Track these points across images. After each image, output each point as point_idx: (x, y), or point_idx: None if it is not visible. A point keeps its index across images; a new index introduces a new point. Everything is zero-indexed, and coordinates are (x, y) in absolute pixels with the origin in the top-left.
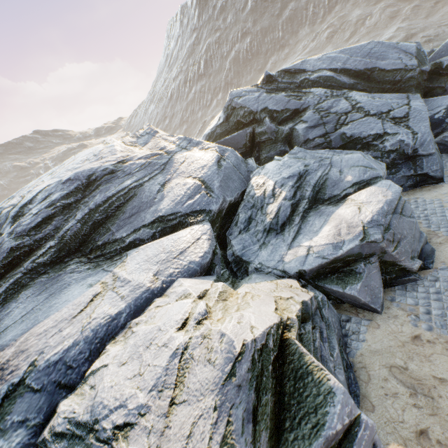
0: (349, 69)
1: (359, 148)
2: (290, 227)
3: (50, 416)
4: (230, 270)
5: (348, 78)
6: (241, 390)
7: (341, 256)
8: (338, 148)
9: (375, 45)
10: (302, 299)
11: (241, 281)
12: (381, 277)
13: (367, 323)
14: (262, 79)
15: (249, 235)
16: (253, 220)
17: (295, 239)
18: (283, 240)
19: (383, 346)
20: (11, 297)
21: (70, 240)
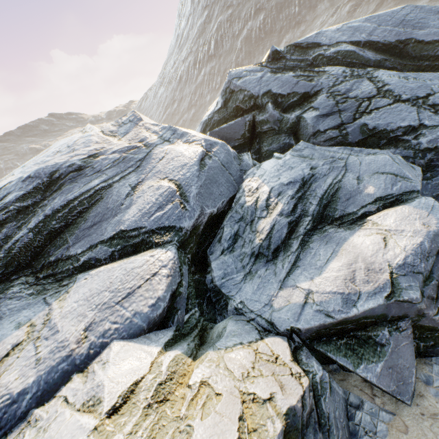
0: (376, 42)
1: (384, 144)
2: (285, 254)
3: None
4: (207, 301)
5: (373, 52)
6: None
7: (354, 317)
8: (356, 143)
9: (411, 10)
10: (288, 405)
11: (214, 325)
12: (414, 352)
13: (387, 417)
14: (268, 56)
15: (233, 258)
16: (240, 238)
17: (290, 273)
18: (275, 273)
19: None
20: None
21: (19, 253)
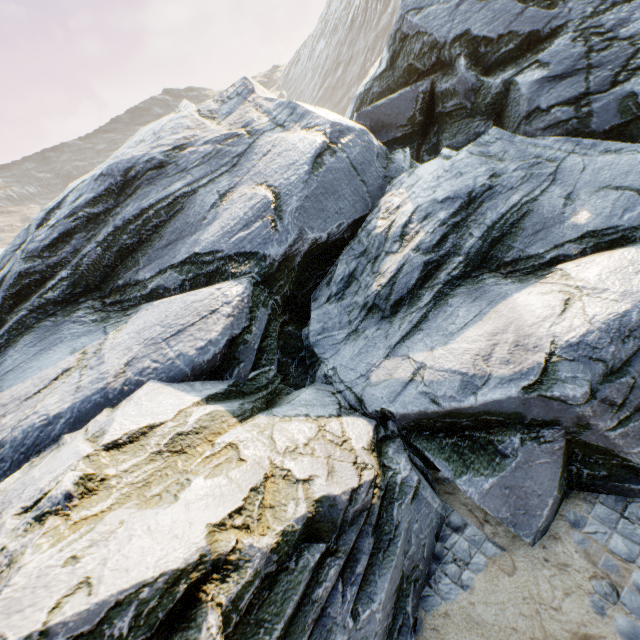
0: None
1: None
2: (409, 310)
3: None
4: (298, 363)
5: None
6: None
7: (470, 409)
8: (605, 134)
9: None
10: (325, 493)
11: (293, 392)
12: (557, 476)
13: (492, 551)
14: None
15: (339, 309)
16: (355, 281)
17: (406, 338)
18: (386, 335)
19: (500, 622)
20: (14, 340)
21: (87, 272)
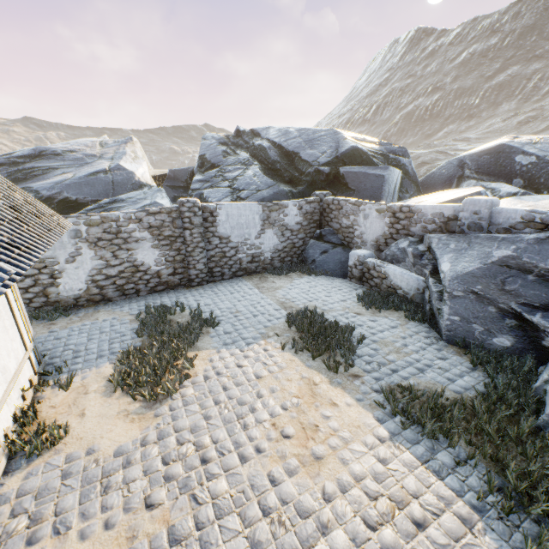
0: (283, 147)
1: None
2: None
3: None
4: None
5: (277, 154)
6: None
7: None
8: None
9: (330, 133)
10: None
11: None
12: None
13: None
14: (235, 131)
15: None
16: None
17: None
18: None
19: None
20: None
21: None
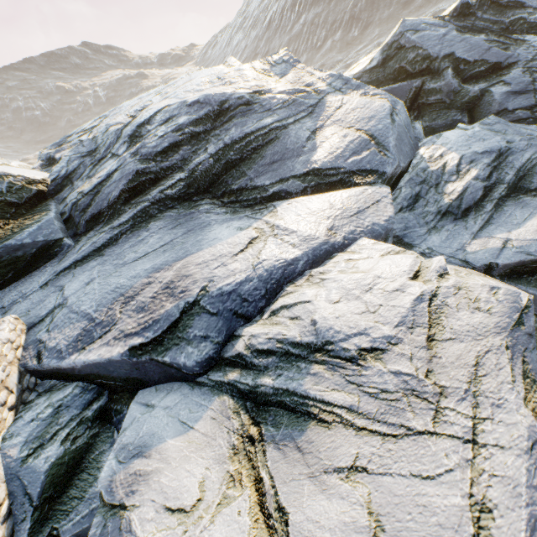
0: None
1: None
2: (478, 214)
3: (228, 340)
4: None
5: None
6: (532, 339)
7: None
8: None
9: None
10: None
11: None
12: None
13: None
14: (454, 8)
15: (414, 215)
16: (422, 199)
17: (482, 228)
18: (465, 227)
19: None
20: (139, 226)
21: (200, 177)
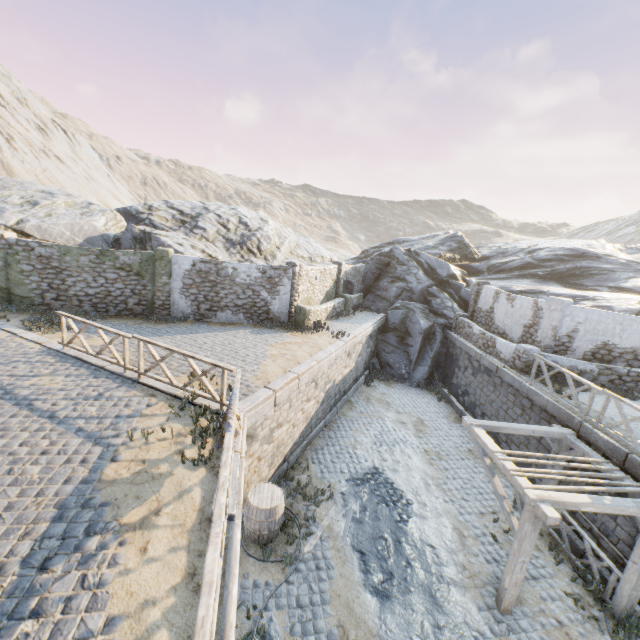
0: None
1: None
2: None
3: None
4: None
5: None
6: None
7: None
8: None
9: None
10: None
11: None
12: None
13: None
14: None
15: None
16: None
17: None
18: None
19: None
20: (519, 278)
21: (555, 273)
